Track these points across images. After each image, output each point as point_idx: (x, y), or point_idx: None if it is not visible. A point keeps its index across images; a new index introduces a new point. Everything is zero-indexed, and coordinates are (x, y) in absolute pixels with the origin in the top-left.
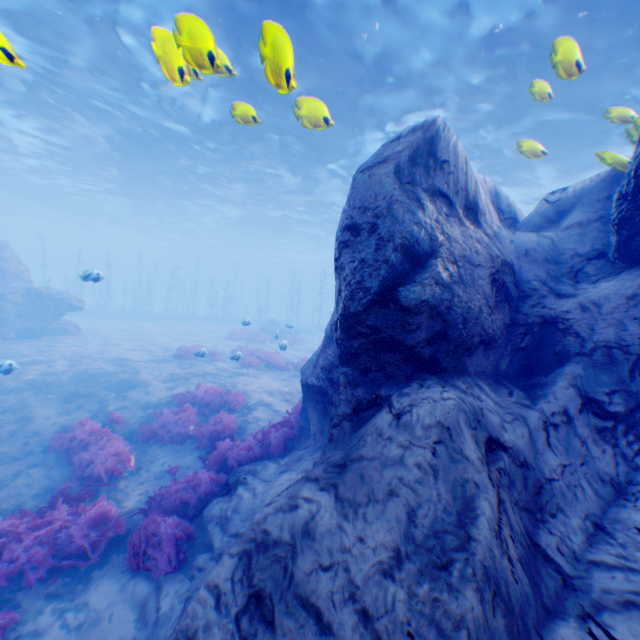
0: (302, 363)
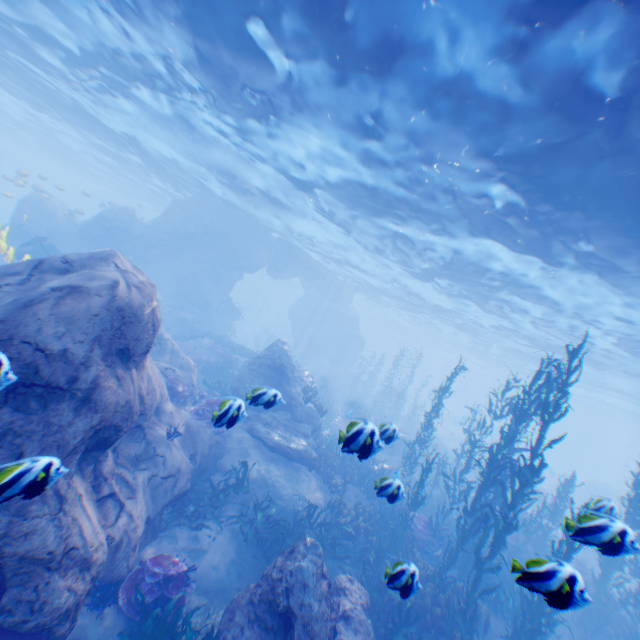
0: None
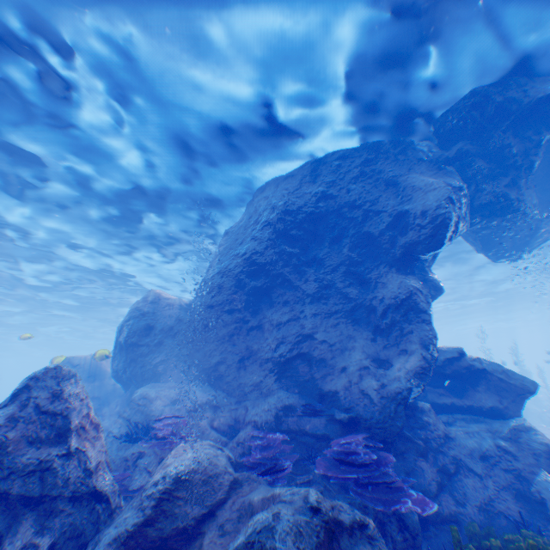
0: None
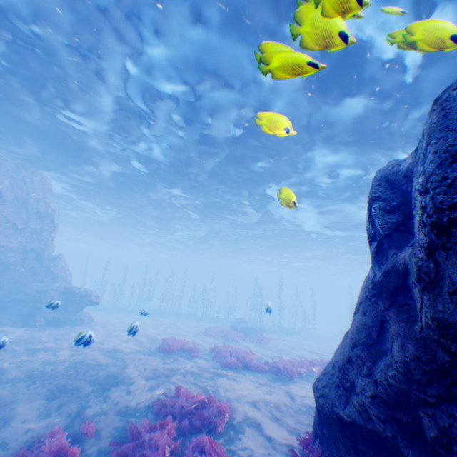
0: (278, 364)
